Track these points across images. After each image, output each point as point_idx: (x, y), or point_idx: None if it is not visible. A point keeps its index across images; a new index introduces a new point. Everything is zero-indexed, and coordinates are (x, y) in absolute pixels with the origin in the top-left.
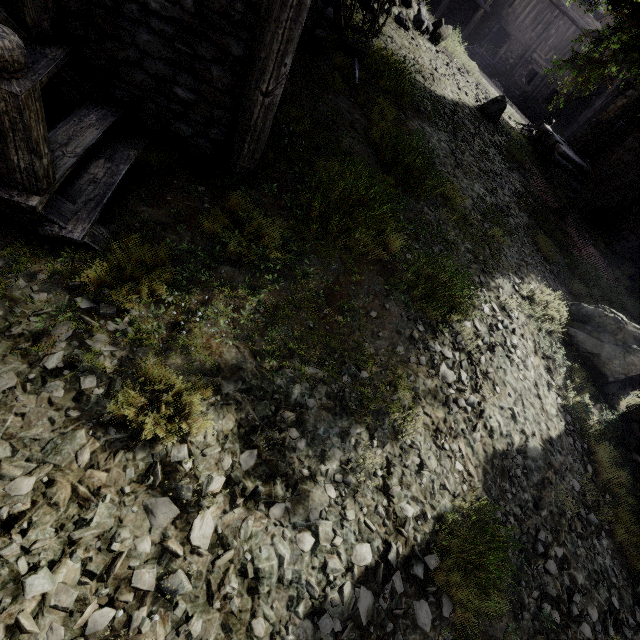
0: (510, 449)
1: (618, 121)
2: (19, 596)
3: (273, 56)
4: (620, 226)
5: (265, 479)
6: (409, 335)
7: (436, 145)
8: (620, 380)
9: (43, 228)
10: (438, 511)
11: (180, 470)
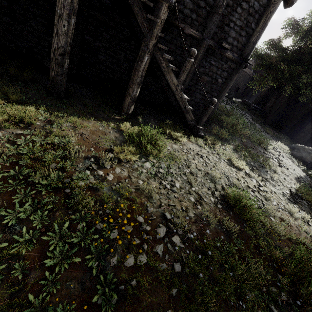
0: (298, 177)
1: (266, 94)
2: (248, 189)
3: (224, 95)
4: (281, 125)
5: (261, 178)
6: (262, 152)
7: (229, 109)
8: (311, 162)
9: (199, 133)
10: (293, 187)
11: (249, 175)
